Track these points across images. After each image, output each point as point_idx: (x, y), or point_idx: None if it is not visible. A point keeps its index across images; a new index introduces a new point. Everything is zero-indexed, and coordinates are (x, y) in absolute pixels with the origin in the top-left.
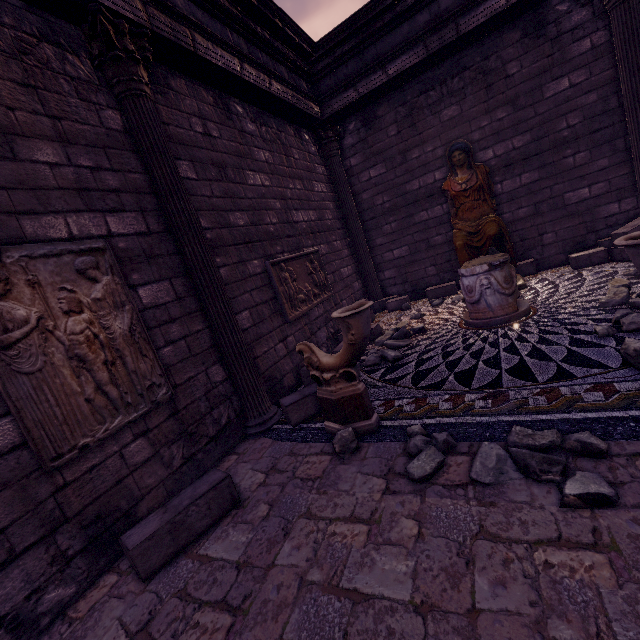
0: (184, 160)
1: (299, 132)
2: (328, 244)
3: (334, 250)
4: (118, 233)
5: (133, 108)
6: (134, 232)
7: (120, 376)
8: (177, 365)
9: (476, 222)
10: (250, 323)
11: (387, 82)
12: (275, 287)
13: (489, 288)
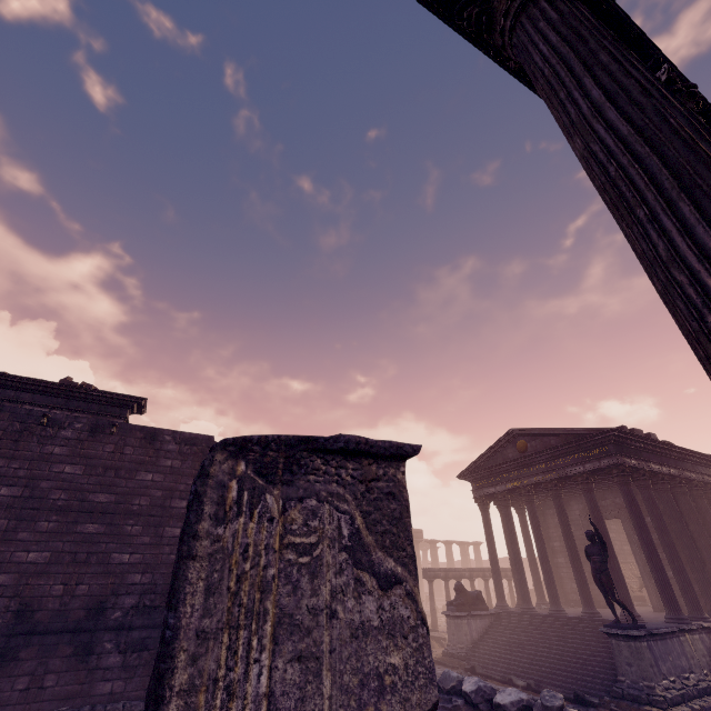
0: None
1: None
2: None
3: None
4: None
5: None
6: None
7: None
8: None
9: None
10: None
11: None
12: None
13: None
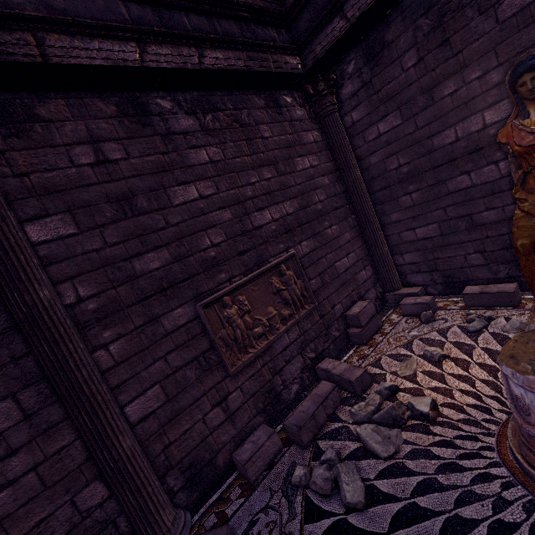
0: (55, 214)
1: (275, 97)
2: (315, 236)
3: (326, 241)
4: None
5: None
6: None
7: None
8: (17, 512)
9: None
10: (161, 400)
11: None
12: (209, 335)
13: None
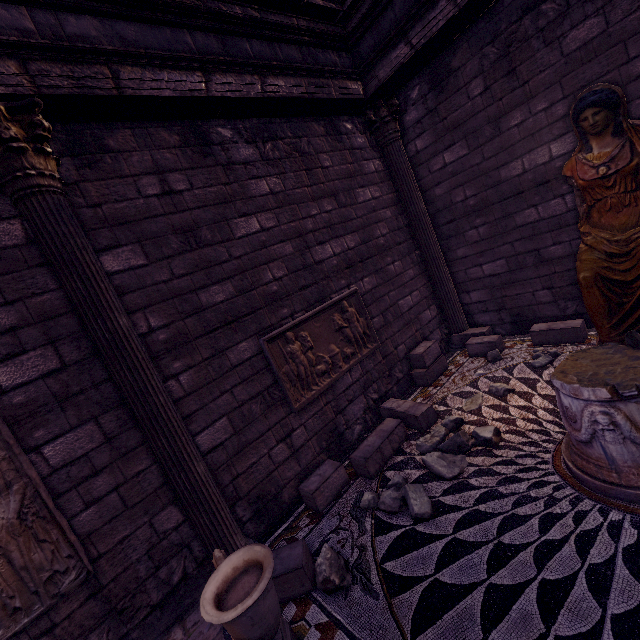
0: (126, 245)
1: (335, 124)
2: (378, 272)
3: (388, 277)
4: (14, 385)
5: (27, 213)
6: (39, 375)
7: (3, 578)
8: (103, 528)
9: (625, 233)
10: (228, 433)
11: (457, 15)
12: (274, 370)
13: (611, 430)
